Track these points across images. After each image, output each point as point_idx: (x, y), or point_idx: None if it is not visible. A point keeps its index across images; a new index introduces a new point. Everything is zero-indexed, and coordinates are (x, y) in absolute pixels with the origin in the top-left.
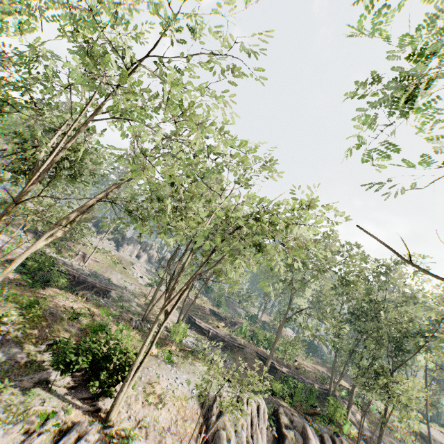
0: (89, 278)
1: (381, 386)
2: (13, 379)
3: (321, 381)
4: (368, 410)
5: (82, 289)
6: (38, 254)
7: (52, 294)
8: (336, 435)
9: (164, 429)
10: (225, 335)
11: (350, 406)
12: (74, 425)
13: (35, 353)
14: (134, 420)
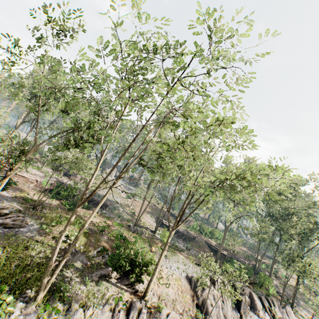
0: (95, 197)
1: (299, 267)
2: (87, 275)
3: (248, 258)
4: (278, 276)
5: (92, 205)
6: (60, 183)
7: (82, 213)
8: (268, 296)
9: (173, 300)
10: (183, 230)
11: (271, 276)
12: (132, 303)
13: (92, 258)
14: (156, 295)
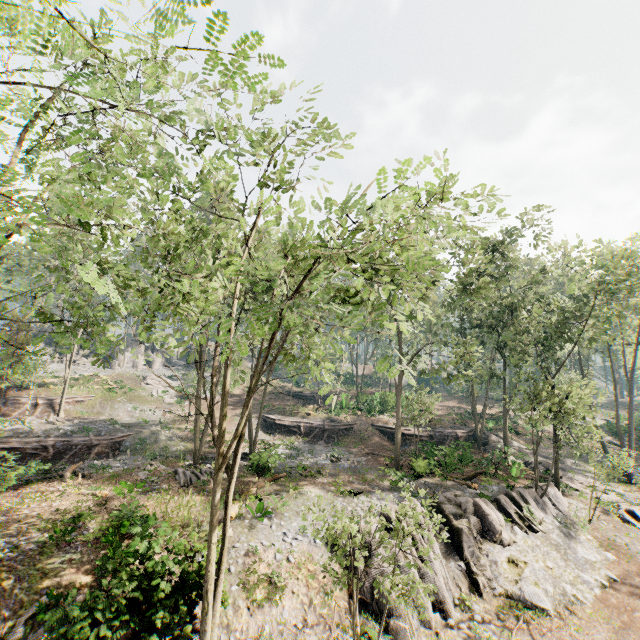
0: (75, 438)
1: (551, 409)
2: None
3: (461, 422)
4: (520, 429)
5: (70, 461)
6: None
7: (8, 506)
8: (511, 488)
9: (297, 628)
10: (323, 421)
11: (508, 440)
12: None
13: None
14: None
